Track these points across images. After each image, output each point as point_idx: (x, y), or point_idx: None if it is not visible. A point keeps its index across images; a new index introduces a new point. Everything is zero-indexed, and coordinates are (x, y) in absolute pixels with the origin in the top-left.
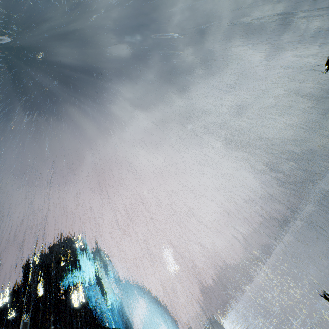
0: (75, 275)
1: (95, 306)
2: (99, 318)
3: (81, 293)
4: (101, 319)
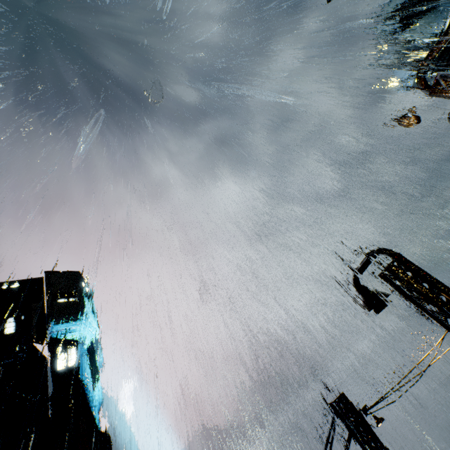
0: (76, 322)
1: (85, 380)
2: (88, 398)
3: (74, 351)
4: (90, 400)
